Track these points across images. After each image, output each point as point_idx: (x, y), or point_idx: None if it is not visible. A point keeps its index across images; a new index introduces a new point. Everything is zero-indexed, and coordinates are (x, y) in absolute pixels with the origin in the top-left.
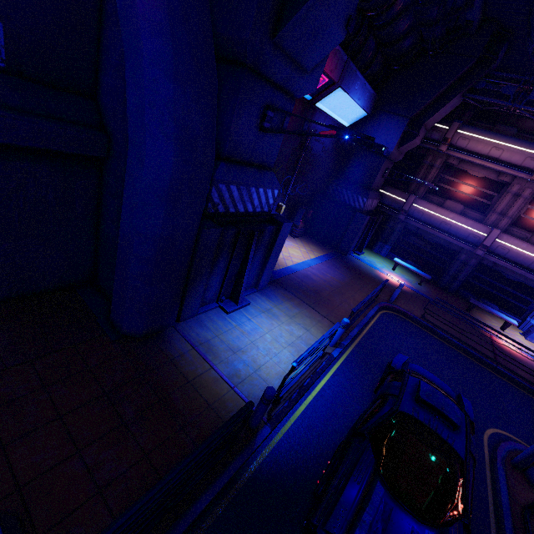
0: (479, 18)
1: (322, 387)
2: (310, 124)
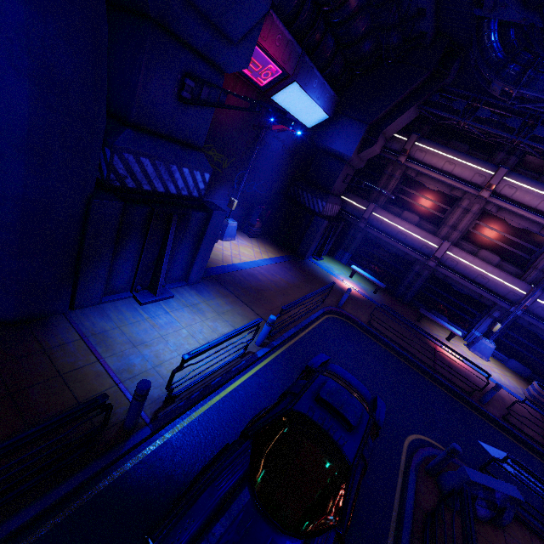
0: (433, 31)
1: (235, 387)
2: (267, 119)
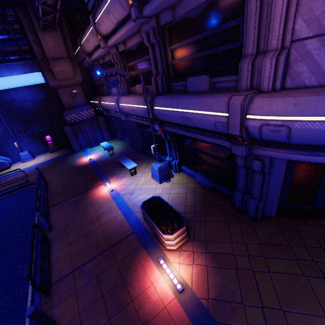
0: None
1: None
2: (4, 99)
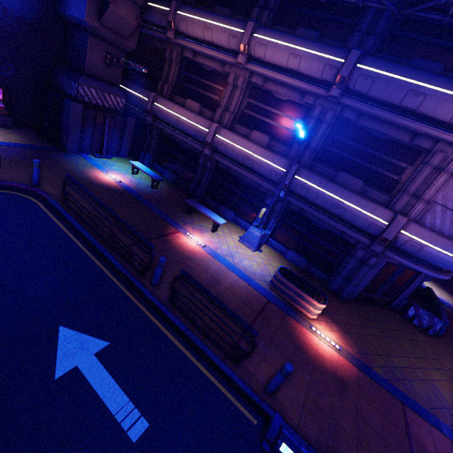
0: None
1: None
2: None
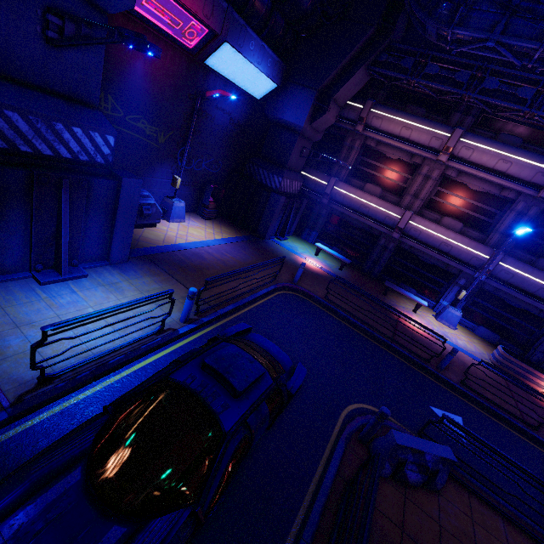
0: None
1: (144, 366)
2: (205, 87)
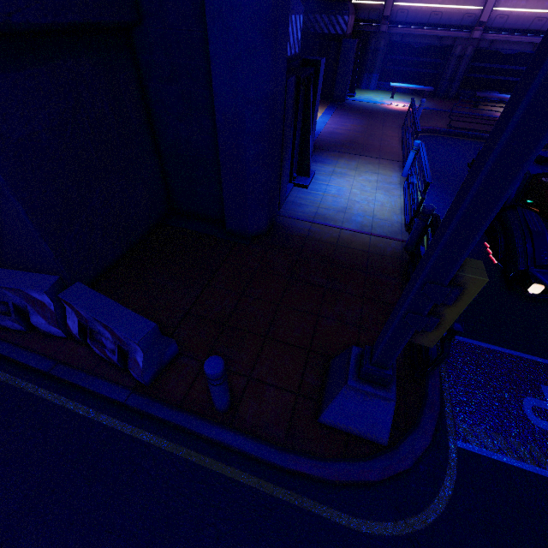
0: None
1: None
2: None
